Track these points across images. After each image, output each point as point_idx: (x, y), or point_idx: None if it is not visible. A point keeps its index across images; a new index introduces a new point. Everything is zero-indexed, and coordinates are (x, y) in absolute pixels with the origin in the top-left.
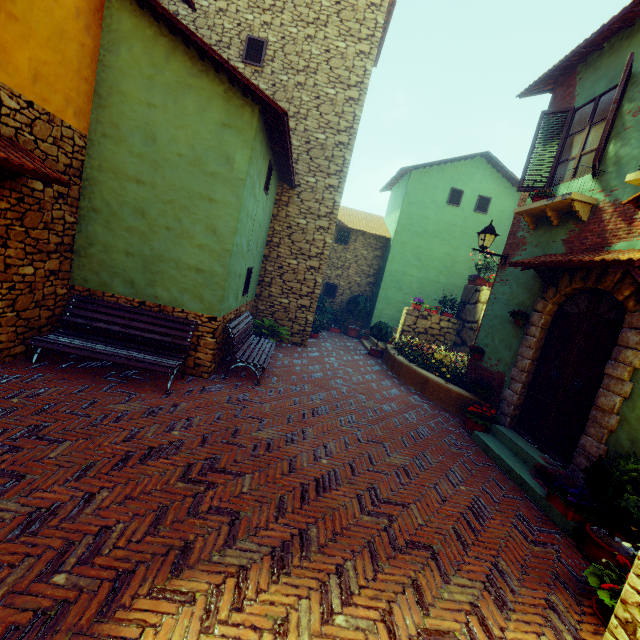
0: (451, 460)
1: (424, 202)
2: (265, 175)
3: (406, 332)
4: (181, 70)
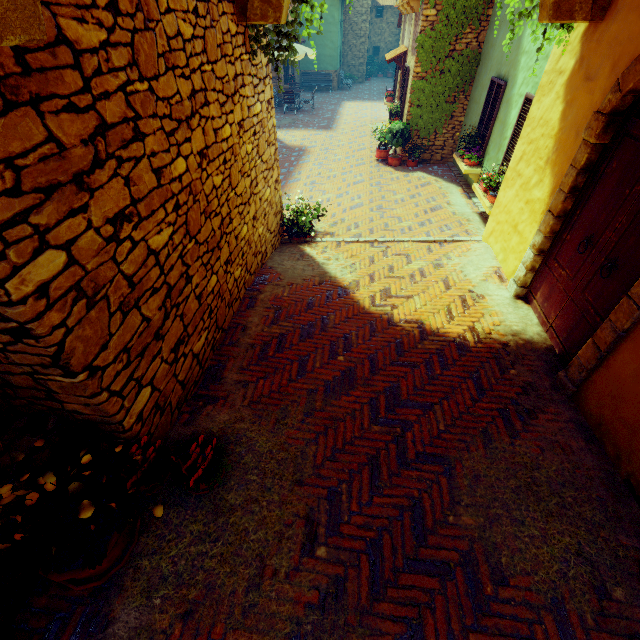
0: None
1: None
2: (341, 11)
3: None
4: None
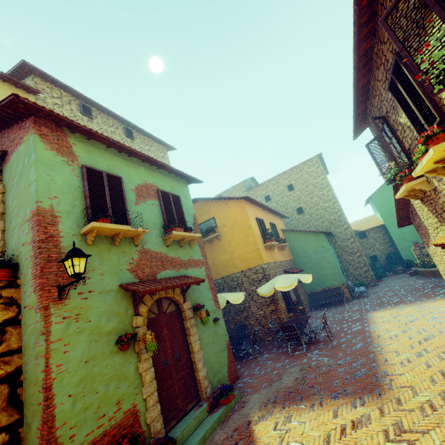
0: (439, 287)
1: (386, 203)
2: (328, 241)
3: (420, 258)
4: (303, 236)
